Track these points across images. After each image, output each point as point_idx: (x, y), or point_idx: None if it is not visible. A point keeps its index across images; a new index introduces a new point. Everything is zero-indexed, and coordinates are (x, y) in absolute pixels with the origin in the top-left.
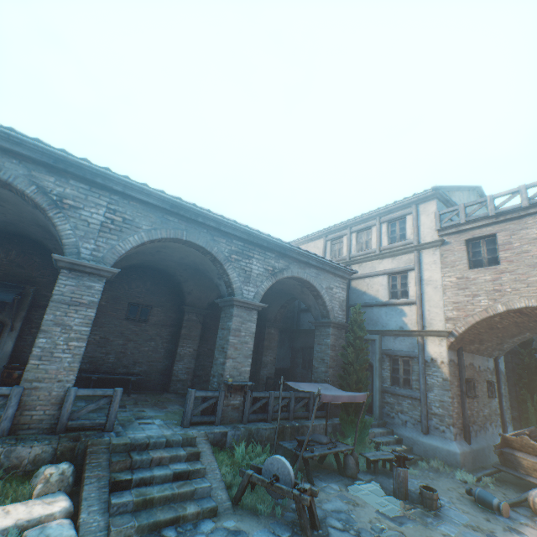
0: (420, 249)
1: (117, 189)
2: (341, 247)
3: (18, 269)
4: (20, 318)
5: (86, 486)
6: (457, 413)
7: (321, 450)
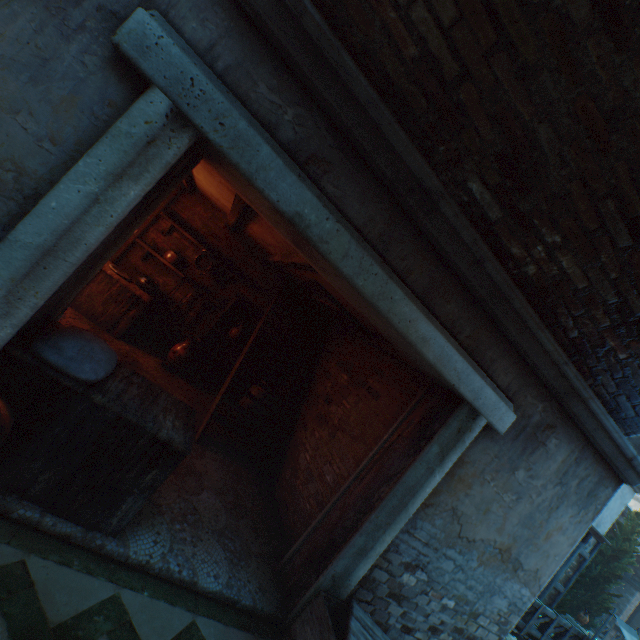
0: None
1: None
2: None
3: None
4: None
5: None
6: None
7: None
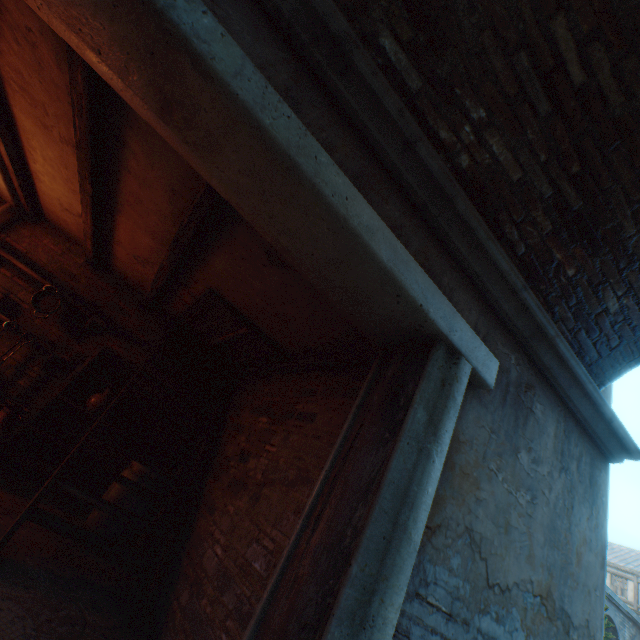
0: None
1: None
2: (623, 587)
3: None
4: None
5: None
6: None
7: None
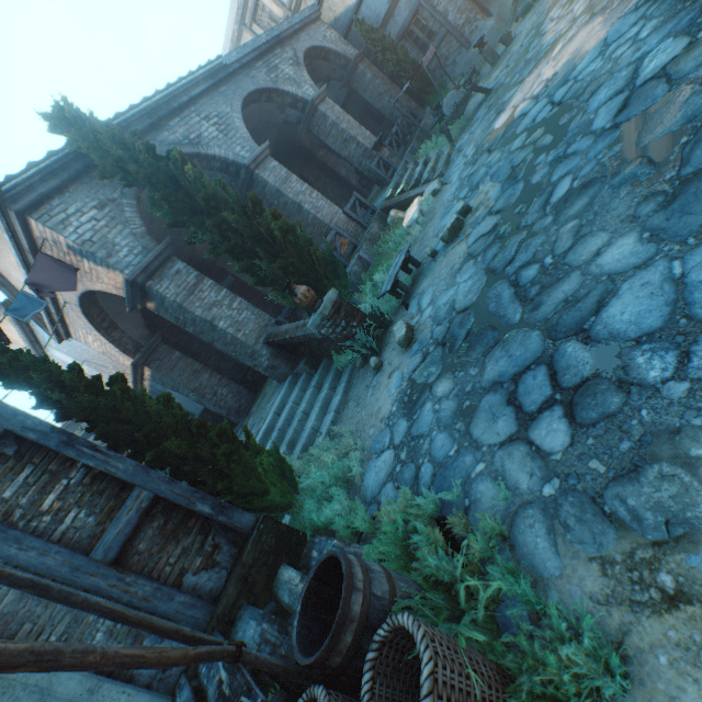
0: None
1: (186, 101)
2: (270, 15)
3: None
4: None
5: (410, 197)
6: (472, 5)
7: None
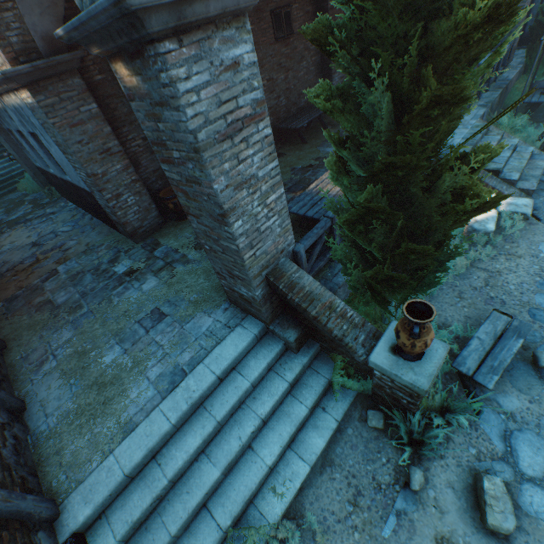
0: None
1: None
2: None
3: None
4: None
5: (485, 181)
6: None
7: None
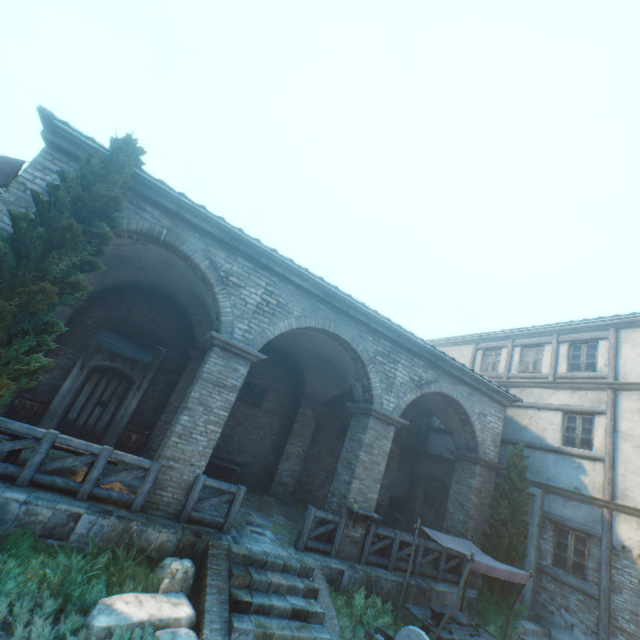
0: (617, 389)
1: (277, 270)
2: (496, 361)
3: (155, 328)
4: (147, 379)
5: (207, 595)
6: None
7: (461, 634)
